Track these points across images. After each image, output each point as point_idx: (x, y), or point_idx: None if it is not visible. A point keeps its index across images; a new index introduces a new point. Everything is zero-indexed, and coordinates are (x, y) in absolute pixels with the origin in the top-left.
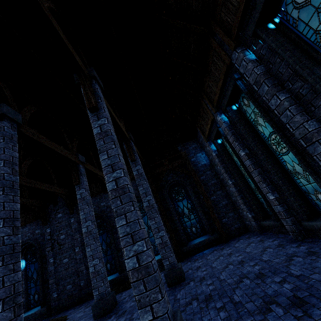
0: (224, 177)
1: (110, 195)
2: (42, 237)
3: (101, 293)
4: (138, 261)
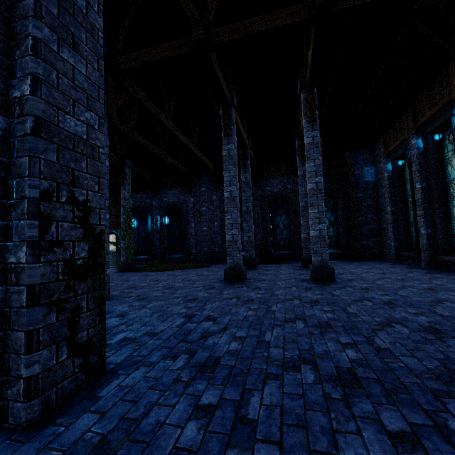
0: (385, 202)
1: (310, 192)
2: (186, 204)
3: (250, 255)
4: (320, 233)
